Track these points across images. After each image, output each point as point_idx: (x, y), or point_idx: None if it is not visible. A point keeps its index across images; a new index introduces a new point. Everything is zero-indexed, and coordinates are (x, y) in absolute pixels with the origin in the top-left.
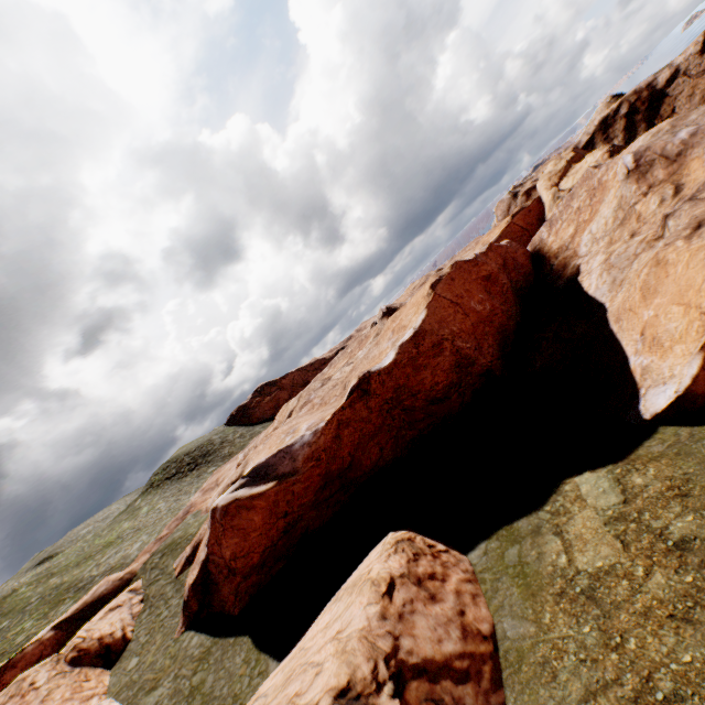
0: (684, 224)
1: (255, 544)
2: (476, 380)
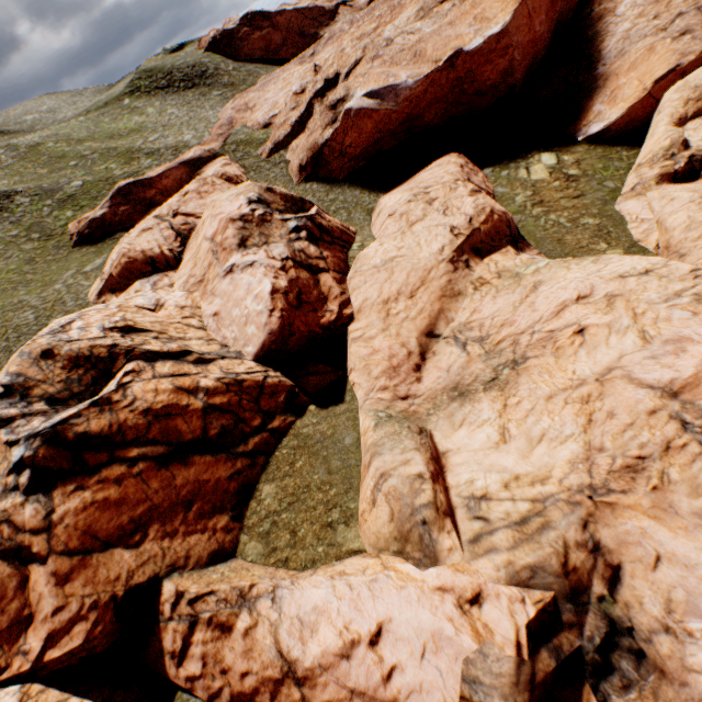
0: (680, 28)
1: (361, 143)
2: (504, 90)
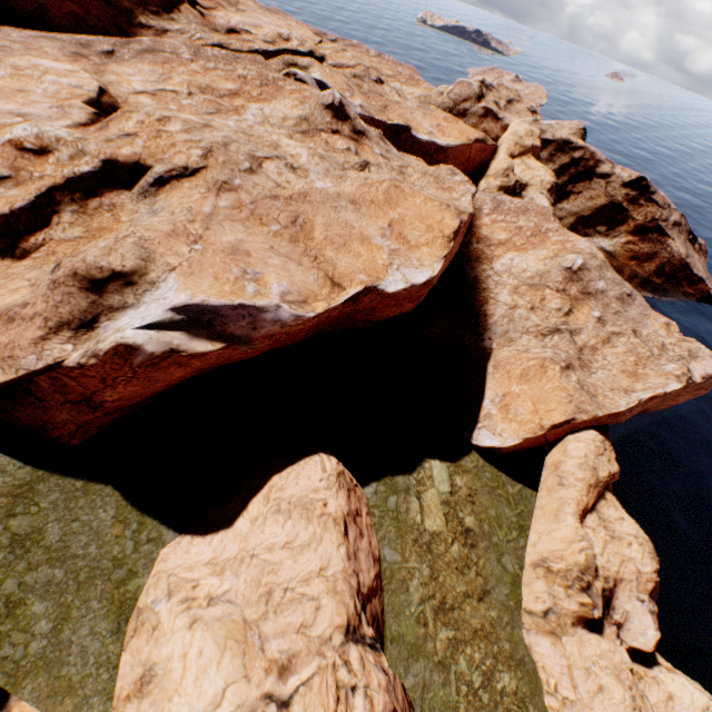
0: (565, 356)
1: (149, 392)
2: (393, 316)
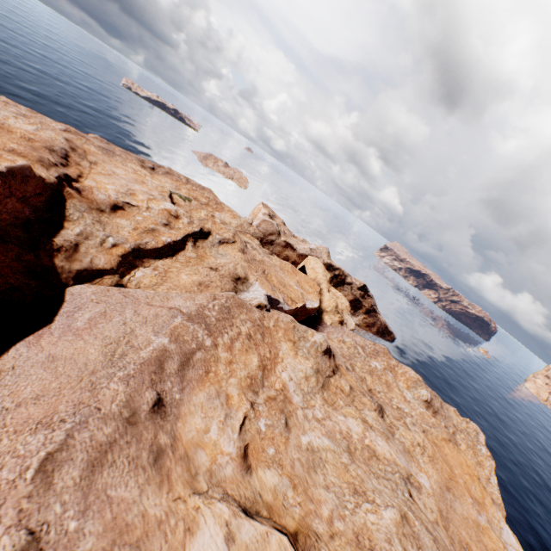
0: None
1: None
2: None
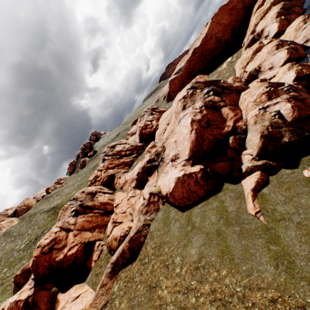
0: None
1: (176, 86)
2: (223, 45)
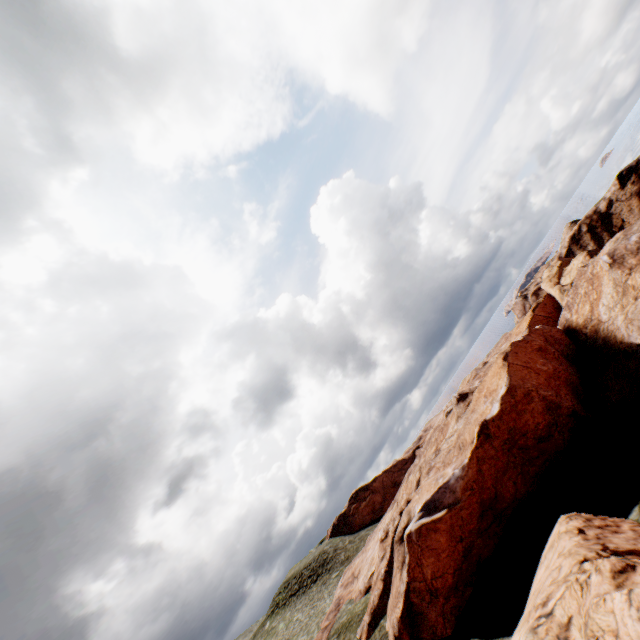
0: None
1: (445, 565)
2: (567, 420)
